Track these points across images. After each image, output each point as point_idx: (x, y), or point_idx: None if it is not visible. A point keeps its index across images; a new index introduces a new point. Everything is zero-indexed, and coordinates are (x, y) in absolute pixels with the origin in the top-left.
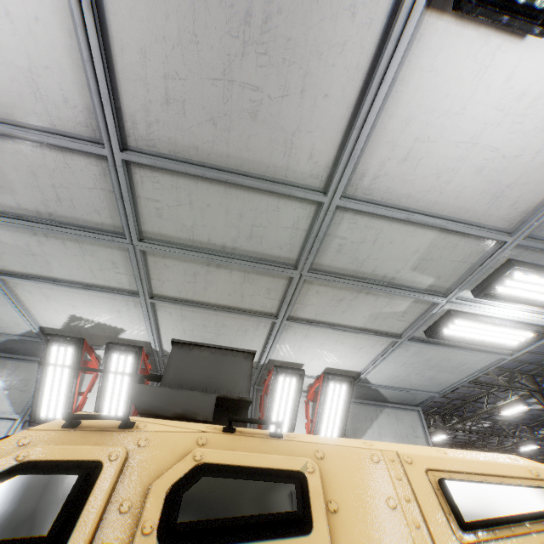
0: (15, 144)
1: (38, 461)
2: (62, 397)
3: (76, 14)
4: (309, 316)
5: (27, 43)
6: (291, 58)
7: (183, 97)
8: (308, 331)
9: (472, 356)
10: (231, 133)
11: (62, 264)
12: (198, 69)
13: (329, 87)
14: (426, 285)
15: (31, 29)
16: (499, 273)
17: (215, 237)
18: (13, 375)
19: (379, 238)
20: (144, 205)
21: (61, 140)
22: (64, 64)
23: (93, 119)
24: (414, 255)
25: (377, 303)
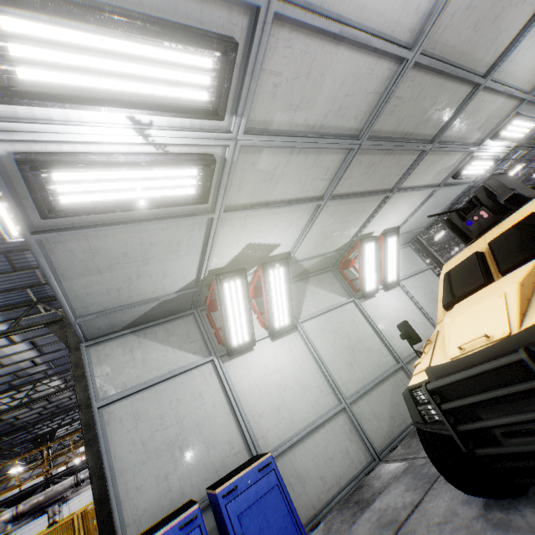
0: (353, 54)
1: None
2: (244, 322)
3: None
4: (407, 184)
5: None
6: None
7: (476, 6)
8: (397, 199)
9: (457, 190)
10: (476, 35)
11: (286, 183)
12: None
13: None
14: (475, 140)
15: None
16: (510, 121)
17: (408, 126)
18: (169, 337)
19: (480, 108)
20: (390, 104)
21: (394, 47)
22: None
23: (419, 26)
24: (485, 118)
25: (446, 161)
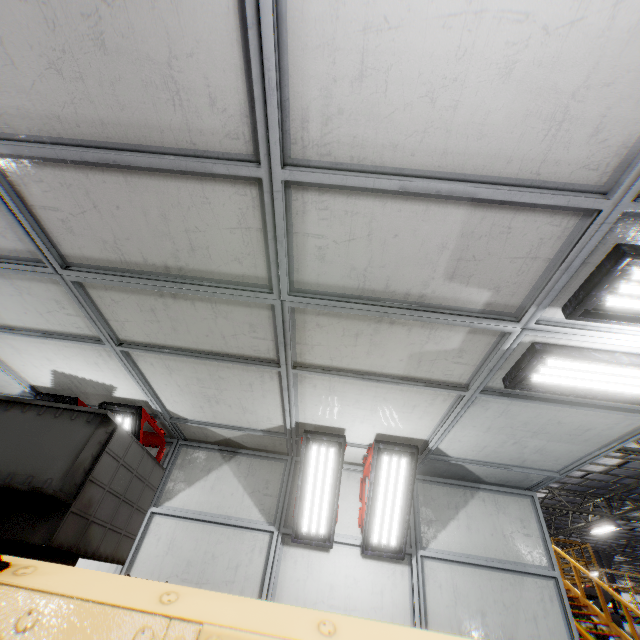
0: None
1: None
2: None
3: None
4: (323, 362)
5: None
6: None
7: None
8: (332, 383)
9: (597, 417)
10: (88, 83)
11: (8, 308)
12: None
13: None
14: (480, 303)
15: None
16: (602, 271)
17: (150, 254)
18: None
19: (374, 230)
20: (45, 217)
21: None
22: None
23: None
24: (442, 254)
25: (413, 337)
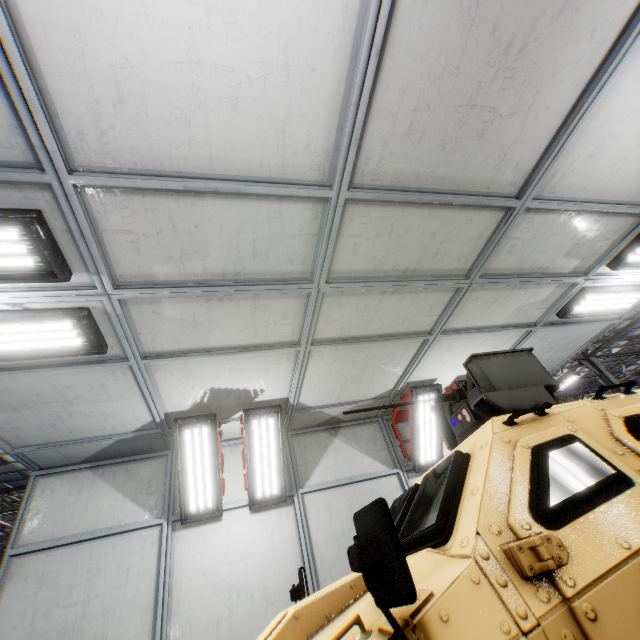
0: (231, 202)
1: (538, 445)
2: (209, 483)
3: (363, 61)
4: (460, 325)
5: (292, 93)
6: (530, 79)
7: (424, 127)
8: (454, 342)
9: (587, 328)
10: (455, 155)
11: (224, 330)
12: (448, 98)
13: (552, 101)
14: (571, 268)
15: (302, 79)
16: (634, 243)
17: (401, 262)
18: (127, 481)
19: (547, 232)
20: (343, 243)
21: (291, 189)
22: (321, 109)
23: (327, 162)
24: (570, 242)
25: (525, 296)
